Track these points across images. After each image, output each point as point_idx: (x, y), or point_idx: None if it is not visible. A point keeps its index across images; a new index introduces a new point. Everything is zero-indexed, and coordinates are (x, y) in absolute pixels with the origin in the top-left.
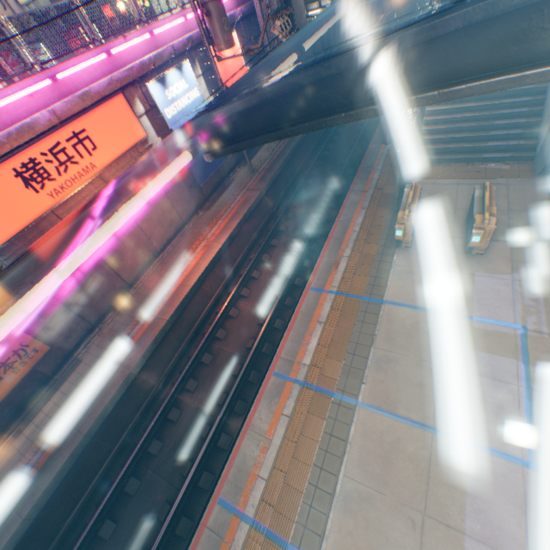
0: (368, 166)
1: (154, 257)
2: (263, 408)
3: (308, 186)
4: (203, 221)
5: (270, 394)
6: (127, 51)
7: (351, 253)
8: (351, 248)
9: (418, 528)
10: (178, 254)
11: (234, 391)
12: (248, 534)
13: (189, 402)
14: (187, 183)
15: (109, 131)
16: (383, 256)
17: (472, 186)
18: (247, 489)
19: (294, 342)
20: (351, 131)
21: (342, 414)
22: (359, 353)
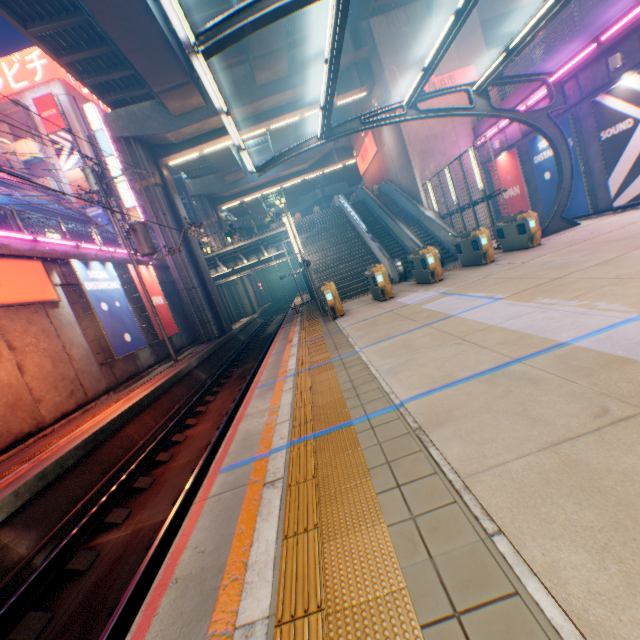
0: (290, 320)
1: (38, 429)
2: (256, 402)
3: (241, 361)
4: (118, 395)
5: (260, 395)
6: (52, 246)
7: (299, 334)
8: (299, 333)
9: (463, 342)
10: (81, 419)
11: (203, 464)
12: (290, 452)
13: (115, 536)
14: (99, 359)
15: (20, 279)
16: (328, 324)
17: (367, 295)
18: (266, 438)
19: (271, 370)
20: (267, 336)
21: (348, 359)
22: (340, 343)
